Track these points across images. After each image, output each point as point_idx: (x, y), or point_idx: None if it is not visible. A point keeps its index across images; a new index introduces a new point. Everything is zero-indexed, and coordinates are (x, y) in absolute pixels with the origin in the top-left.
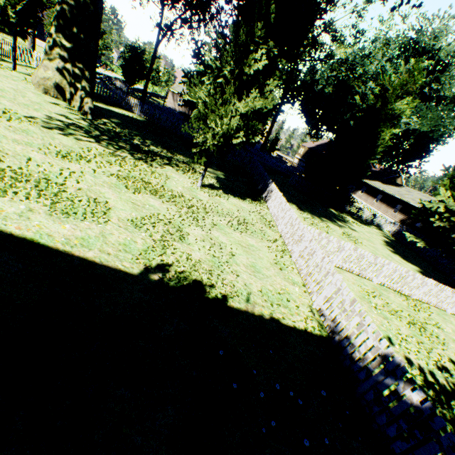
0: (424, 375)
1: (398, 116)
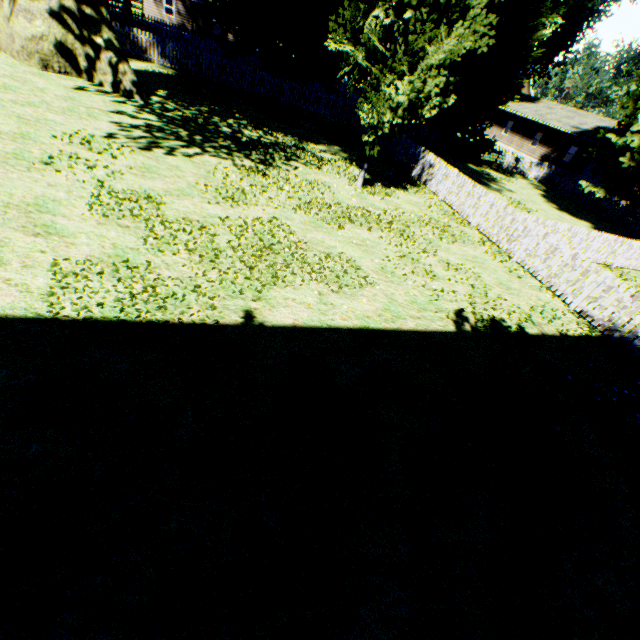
0: None
1: None
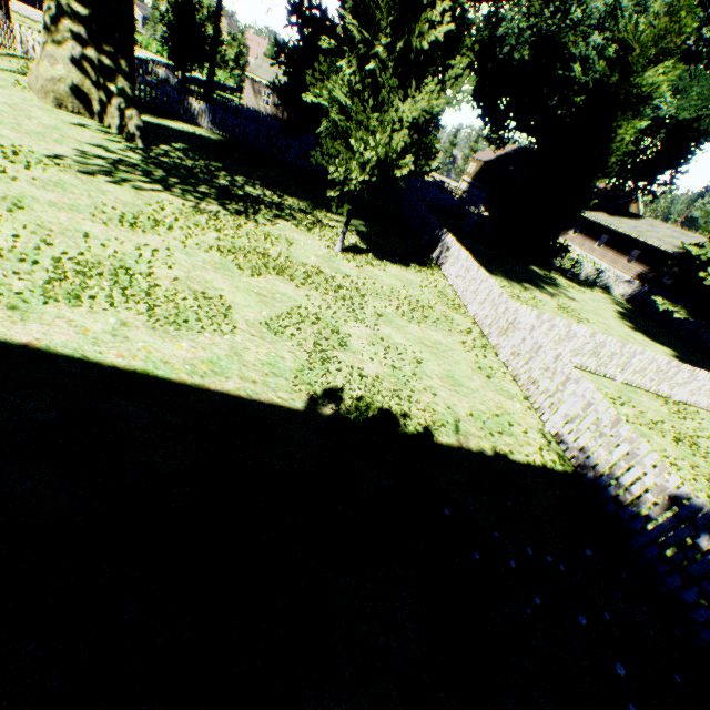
0: None
1: (647, 97)
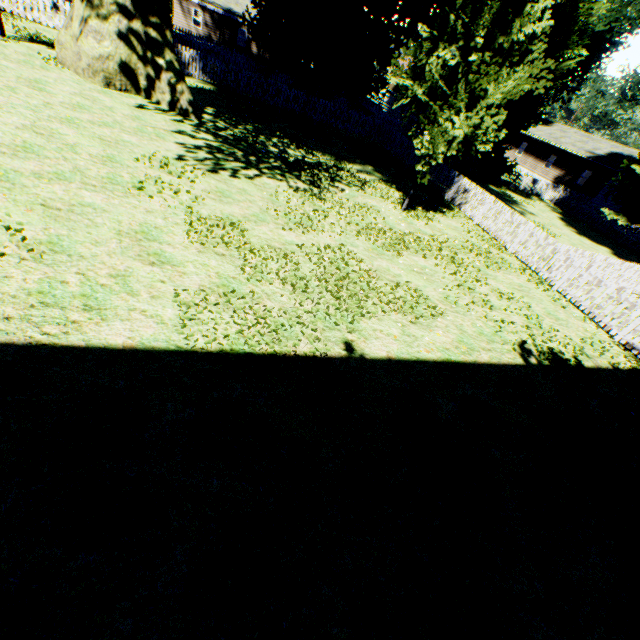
0: None
1: (589, 20)
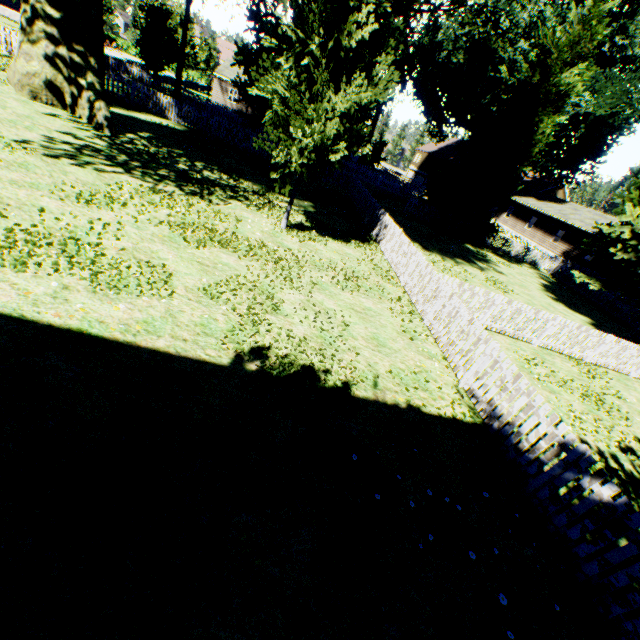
0: (605, 461)
1: (565, 95)
